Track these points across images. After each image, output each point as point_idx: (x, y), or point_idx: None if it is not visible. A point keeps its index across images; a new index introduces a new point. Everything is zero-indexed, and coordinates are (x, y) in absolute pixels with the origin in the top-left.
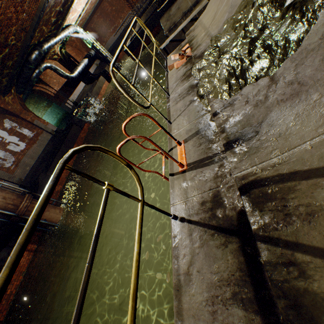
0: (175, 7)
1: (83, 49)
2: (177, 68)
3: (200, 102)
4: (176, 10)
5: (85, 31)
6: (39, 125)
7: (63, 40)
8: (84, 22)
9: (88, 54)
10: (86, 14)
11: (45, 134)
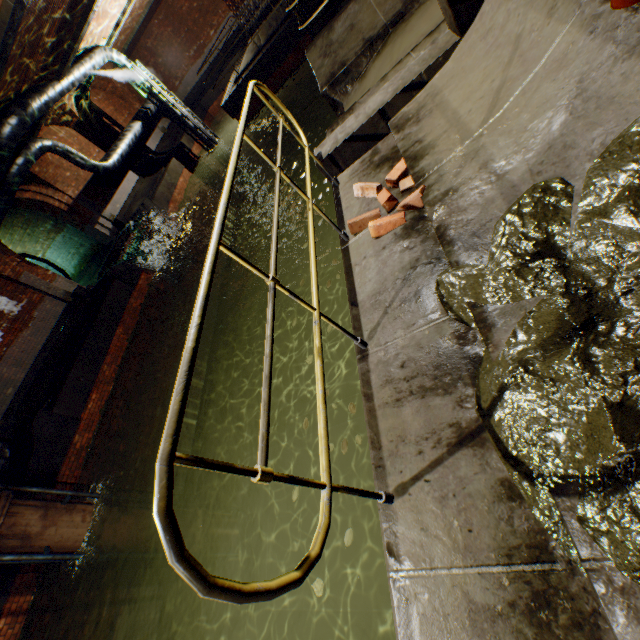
0: (344, 23)
1: (130, 96)
2: (379, 237)
3: (505, 464)
4: (347, 32)
5: (134, 55)
6: (34, 283)
7: (78, 84)
8: (129, 37)
9: (141, 110)
10: (134, 19)
11: (50, 304)
